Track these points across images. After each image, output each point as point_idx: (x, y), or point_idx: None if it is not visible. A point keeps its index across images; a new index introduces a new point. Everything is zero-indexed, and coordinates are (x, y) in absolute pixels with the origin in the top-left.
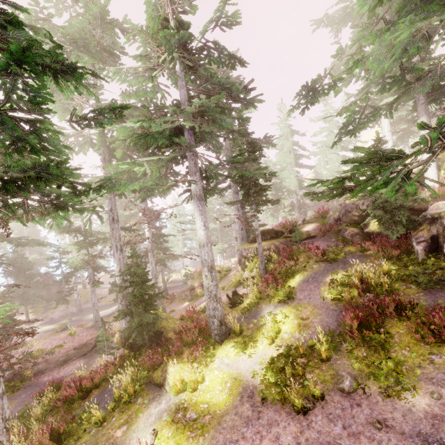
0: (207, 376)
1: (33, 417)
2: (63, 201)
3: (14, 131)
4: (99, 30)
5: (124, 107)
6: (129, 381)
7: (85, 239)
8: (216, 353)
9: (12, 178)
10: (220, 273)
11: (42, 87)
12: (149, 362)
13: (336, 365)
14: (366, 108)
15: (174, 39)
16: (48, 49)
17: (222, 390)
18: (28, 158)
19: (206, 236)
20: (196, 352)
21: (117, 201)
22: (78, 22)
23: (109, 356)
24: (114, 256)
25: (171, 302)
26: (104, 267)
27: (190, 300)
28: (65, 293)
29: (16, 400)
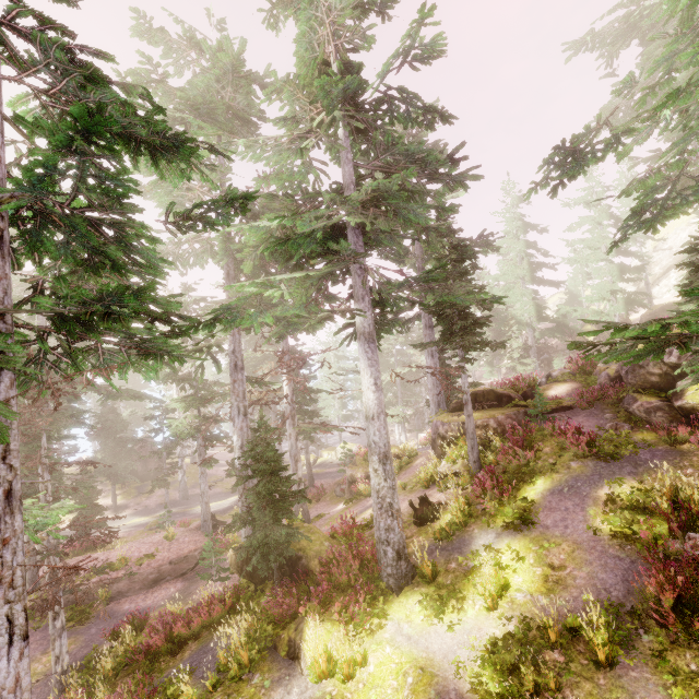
0: (372, 654)
1: (100, 672)
2: (154, 345)
3: (89, 239)
4: (229, 90)
5: (248, 197)
6: (242, 641)
7: (195, 393)
8: (389, 610)
9: (73, 313)
10: (398, 459)
11: (121, 170)
12: (277, 609)
13: (629, 680)
14: (679, 180)
15: (336, 90)
16: (144, 116)
17: (399, 689)
18: (115, 277)
19: (377, 402)
20: (354, 605)
21: (245, 336)
22: (201, 80)
23: (217, 585)
24: (234, 424)
25: (318, 499)
26: (221, 436)
27: (348, 500)
28: (166, 470)
29: (83, 635)
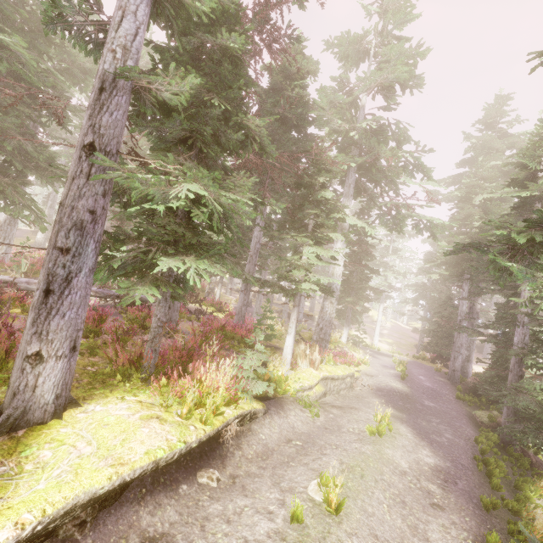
0: None
1: None
2: None
3: None
4: None
5: None
6: None
7: None
8: None
9: None
10: None
11: None
12: None
13: None
14: None
15: None
16: None
17: None
18: None
19: None
20: None
21: None
22: None
23: None
24: None
25: None
26: None
27: None
28: None
29: None
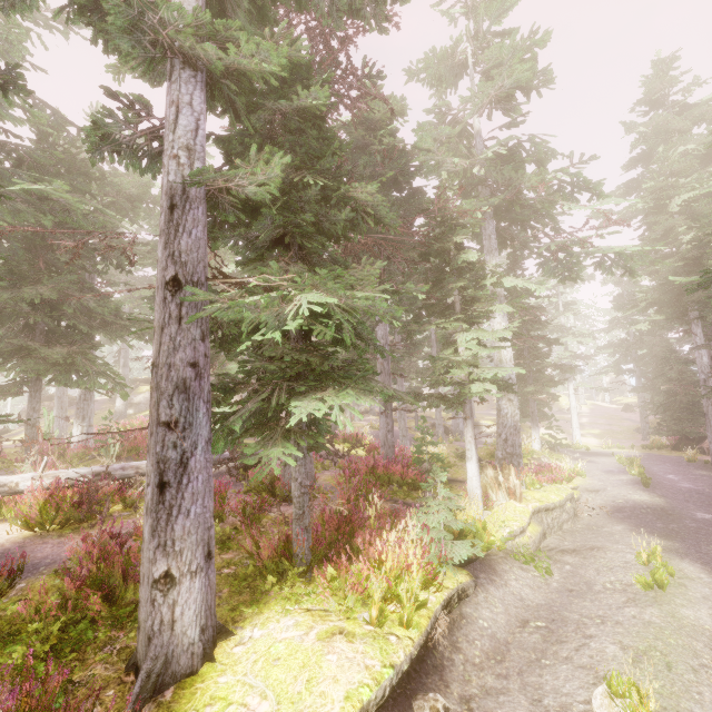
0: None
1: None
2: None
3: None
4: None
5: None
6: None
7: None
8: None
9: None
10: None
11: None
12: None
13: None
14: None
15: None
16: None
17: None
18: None
19: None
20: None
21: None
22: None
23: None
24: None
25: None
26: None
27: None
28: None
29: None
